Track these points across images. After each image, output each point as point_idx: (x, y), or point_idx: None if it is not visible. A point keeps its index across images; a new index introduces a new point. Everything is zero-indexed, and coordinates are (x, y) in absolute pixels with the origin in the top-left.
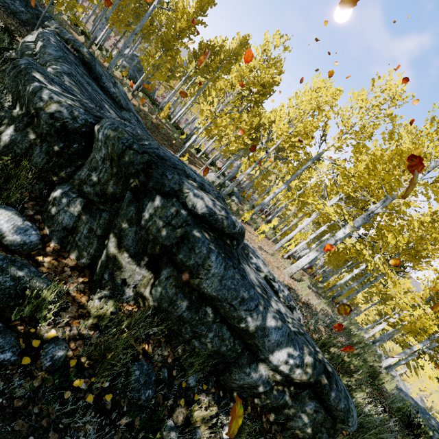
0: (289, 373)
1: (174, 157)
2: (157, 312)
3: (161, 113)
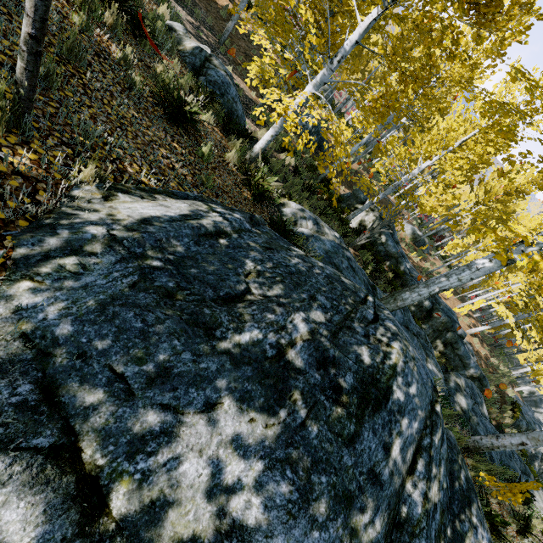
0: (473, 374)
1: (449, 312)
2: (443, 355)
3: (371, 169)
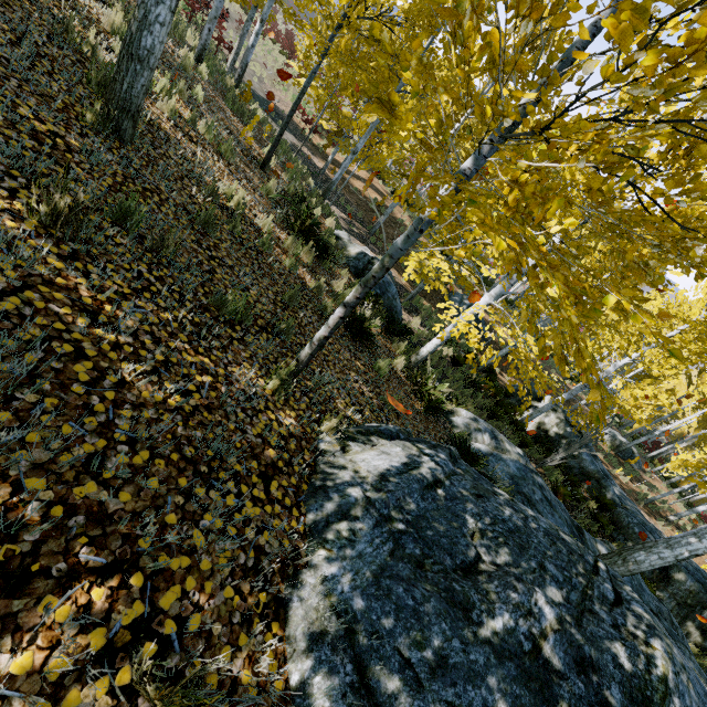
0: None
1: (698, 573)
2: (704, 651)
3: None
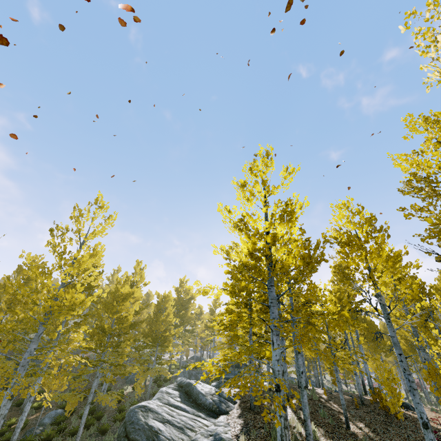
0: None
1: None
2: None
3: None
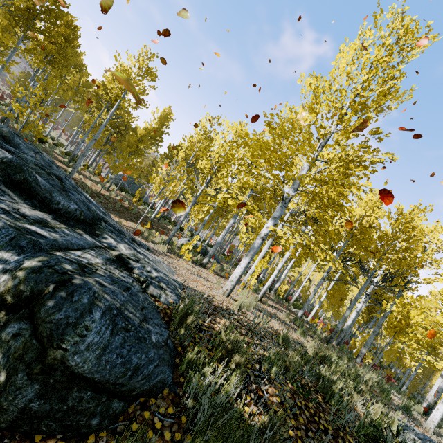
0: None
1: None
2: None
3: (133, 199)
